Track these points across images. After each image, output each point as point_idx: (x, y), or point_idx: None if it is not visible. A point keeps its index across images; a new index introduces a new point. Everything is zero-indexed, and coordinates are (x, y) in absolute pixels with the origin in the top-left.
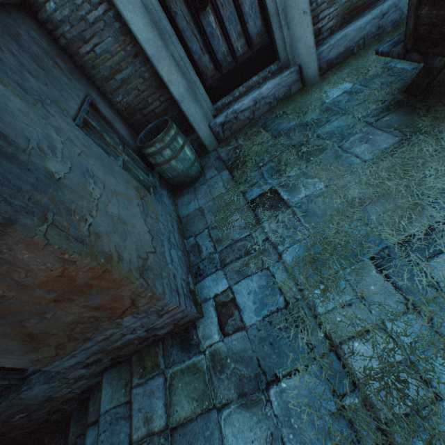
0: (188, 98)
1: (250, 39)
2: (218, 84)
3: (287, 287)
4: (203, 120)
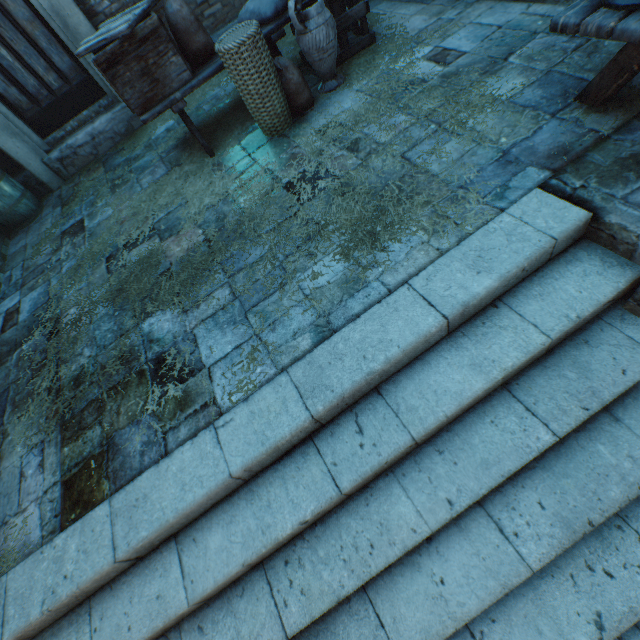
0: (0, 132)
1: (63, 74)
2: (42, 118)
3: (54, 289)
4: (31, 156)
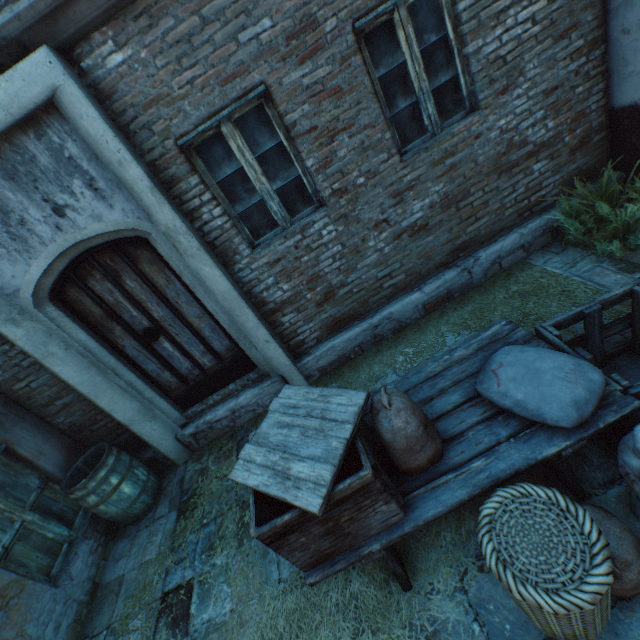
0: (141, 418)
1: (219, 354)
2: (187, 393)
3: None
4: (165, 434)
